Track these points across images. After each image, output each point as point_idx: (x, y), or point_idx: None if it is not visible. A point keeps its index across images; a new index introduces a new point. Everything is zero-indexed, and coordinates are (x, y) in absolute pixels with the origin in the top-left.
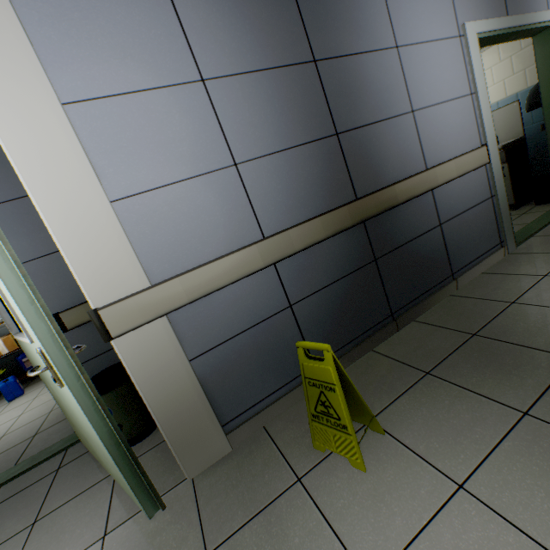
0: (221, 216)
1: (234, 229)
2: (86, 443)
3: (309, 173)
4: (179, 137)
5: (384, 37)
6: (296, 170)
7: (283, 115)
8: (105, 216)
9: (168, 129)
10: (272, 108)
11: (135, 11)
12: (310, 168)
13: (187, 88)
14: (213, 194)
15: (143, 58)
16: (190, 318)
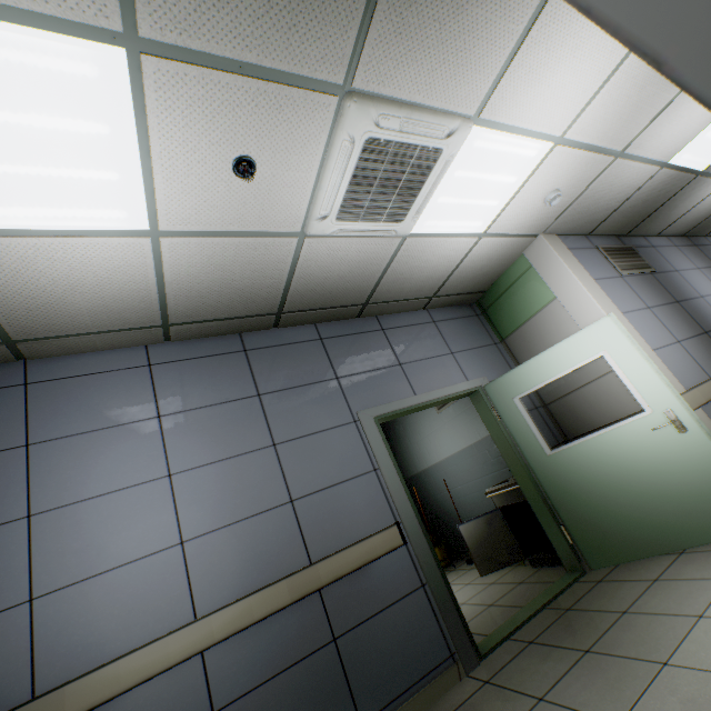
0: (686, 364)
1: (695, 371)
2: (627, 543)
3: (706, 349)
4: (653, 328)
5: (693, 293)
6: (700, 347)
7: (680, 322)
8: (653, 356)
9: (648, 325)
10: (675, 319)
11: (618, 285)
12: (705, 347)
13: (645, 310)
14: (678, 354)
15: (628, 299)
16: (706, 414)
